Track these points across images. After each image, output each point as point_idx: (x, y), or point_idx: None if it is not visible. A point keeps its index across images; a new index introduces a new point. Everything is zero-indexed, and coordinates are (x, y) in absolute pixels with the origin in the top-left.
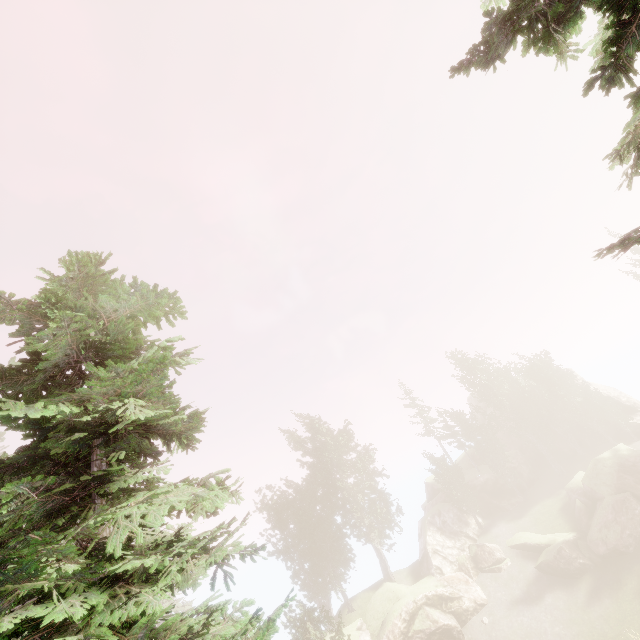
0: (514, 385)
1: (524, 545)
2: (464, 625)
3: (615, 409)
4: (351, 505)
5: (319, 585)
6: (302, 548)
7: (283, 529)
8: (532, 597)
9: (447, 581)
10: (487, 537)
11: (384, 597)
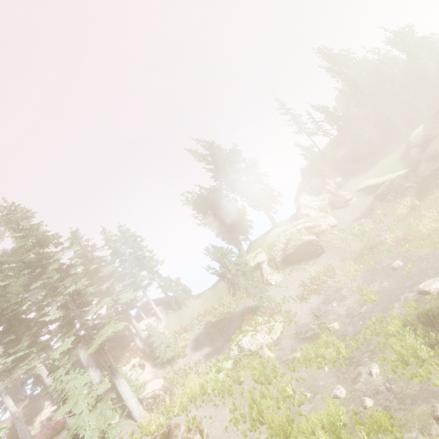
0: (375, 67)
1: (367, 187)
2: (321, 238)
3: None
4: (246, 193)
5: (233, 238)
6: (219, 223)
7: (205, 216)
8: (367, 214)
9: (312, 219)
10: (341, 189)
11: (273, 236)
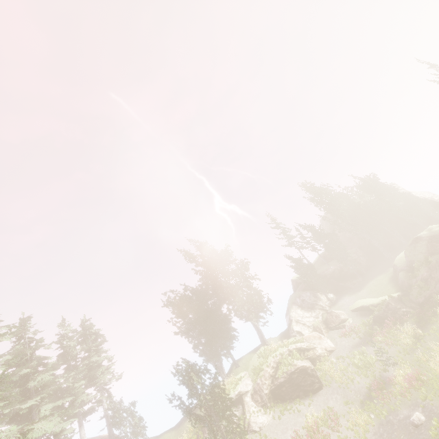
0: (351, 201)
1: (361, 307)
2: (318, 366)
3: (430, 206)
4: (234, 298)
5: (213, 353)
6: (199, 330)
7: (184, 319)
8: (368, 340)
9: (305, 339)
10: (335, 307)
11: (260, 355)
